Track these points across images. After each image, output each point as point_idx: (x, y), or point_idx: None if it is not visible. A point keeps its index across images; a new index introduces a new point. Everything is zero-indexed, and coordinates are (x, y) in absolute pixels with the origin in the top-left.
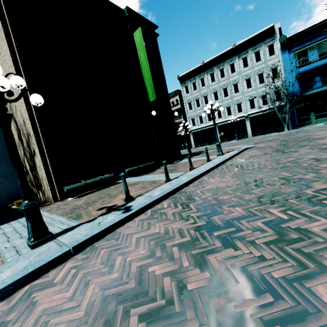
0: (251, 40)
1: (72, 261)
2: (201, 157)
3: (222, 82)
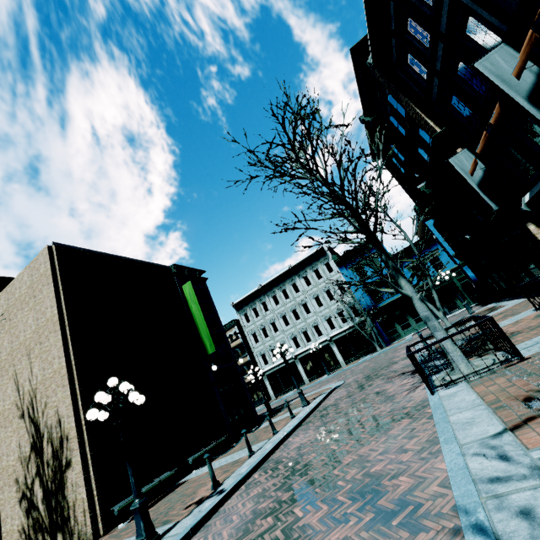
0: (305, 260)
1: (195, 538)
2: (285, 414)
3: (288, 304)
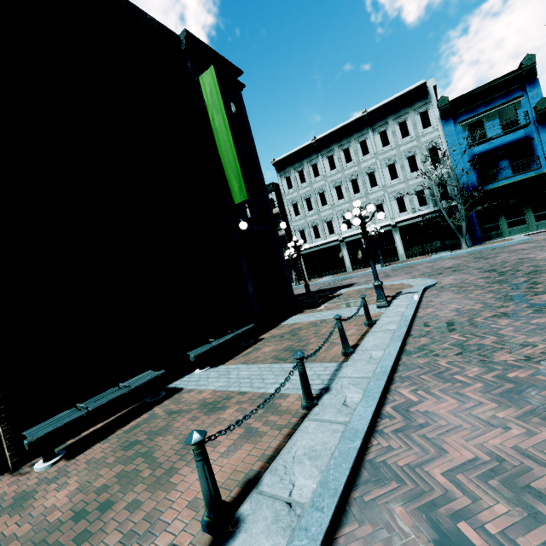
0: (391, 103)
1: None
2: (342, 309)
3: (348, 170)
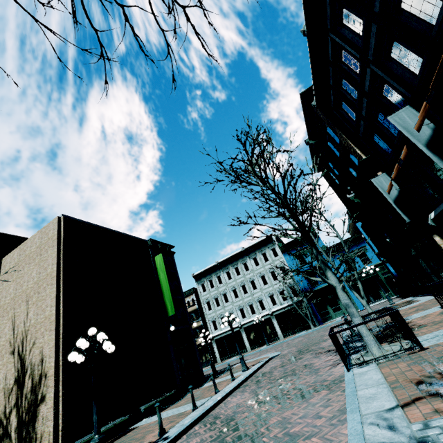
0: (256, 244)
1: None
2: (227, 376)
3: (239, 279)
